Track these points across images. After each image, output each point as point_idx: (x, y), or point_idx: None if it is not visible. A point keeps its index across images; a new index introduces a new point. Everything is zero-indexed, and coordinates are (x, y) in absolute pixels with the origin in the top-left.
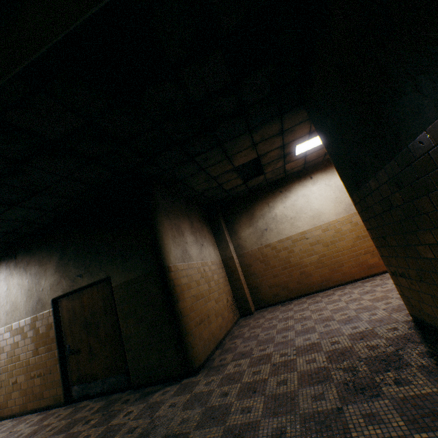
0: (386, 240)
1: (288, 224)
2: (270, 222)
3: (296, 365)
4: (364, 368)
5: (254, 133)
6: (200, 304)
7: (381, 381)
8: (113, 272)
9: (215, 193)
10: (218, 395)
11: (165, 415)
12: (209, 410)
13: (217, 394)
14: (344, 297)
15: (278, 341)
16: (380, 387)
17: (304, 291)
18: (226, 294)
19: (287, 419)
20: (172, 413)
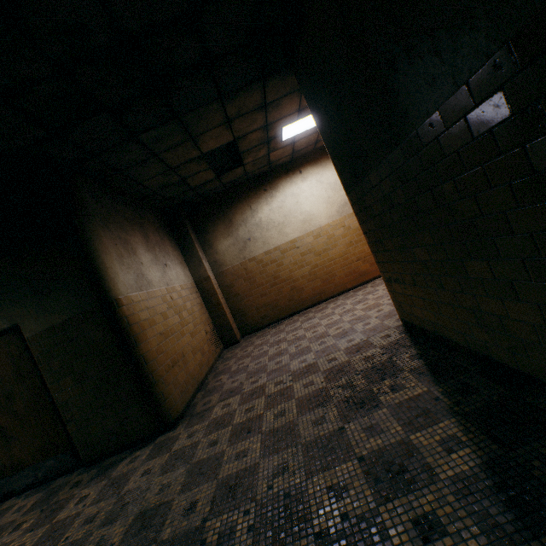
0: (383, 244)
1: (276, 231)
2: (254, 229)
3: (294, 391)
4: (362, 381)
5: (228, 103)
6: (171, 342)
7: (379, 391)
8: (22, 317)
9: (177, 191)
10: (206, 445)
11: (138, 487)
12: (196, 466)
13: (204, 445)
14: (338, 309)
15: (272, 369)
16: (378, 397)
17: (296, 308)
18: (205, 324)
19: (288, 453)
20: (146, 483)
